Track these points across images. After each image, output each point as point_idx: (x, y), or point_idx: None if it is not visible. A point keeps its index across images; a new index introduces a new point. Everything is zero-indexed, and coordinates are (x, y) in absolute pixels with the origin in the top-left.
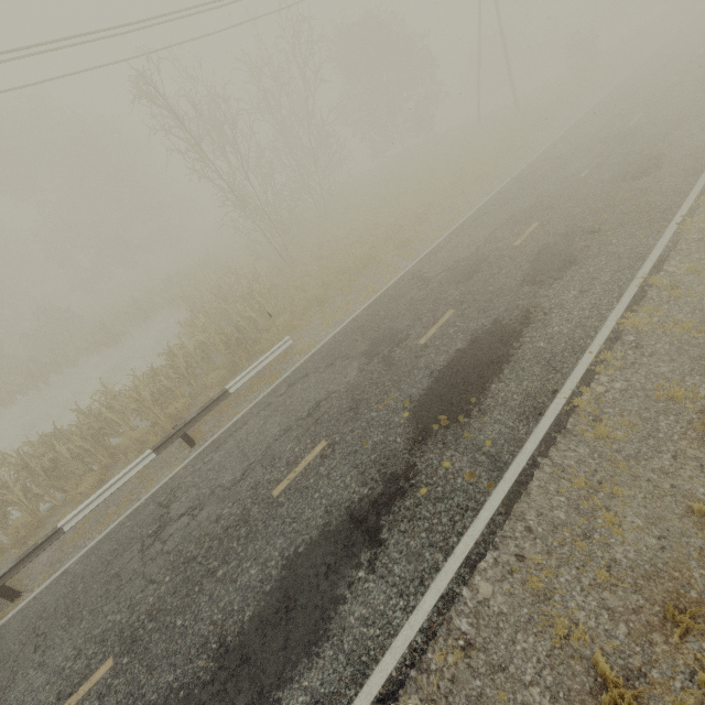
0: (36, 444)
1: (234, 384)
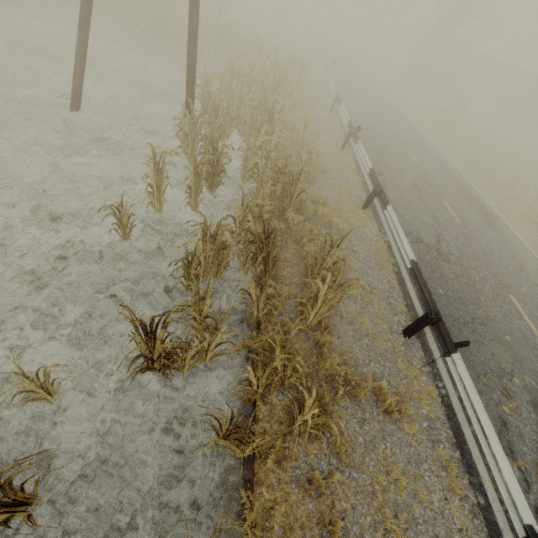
0: (246, 76)
1: (334, 90)
